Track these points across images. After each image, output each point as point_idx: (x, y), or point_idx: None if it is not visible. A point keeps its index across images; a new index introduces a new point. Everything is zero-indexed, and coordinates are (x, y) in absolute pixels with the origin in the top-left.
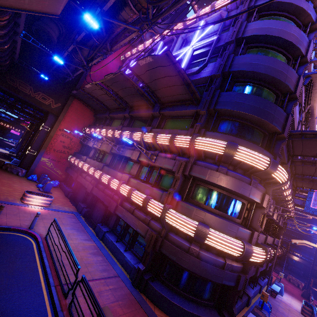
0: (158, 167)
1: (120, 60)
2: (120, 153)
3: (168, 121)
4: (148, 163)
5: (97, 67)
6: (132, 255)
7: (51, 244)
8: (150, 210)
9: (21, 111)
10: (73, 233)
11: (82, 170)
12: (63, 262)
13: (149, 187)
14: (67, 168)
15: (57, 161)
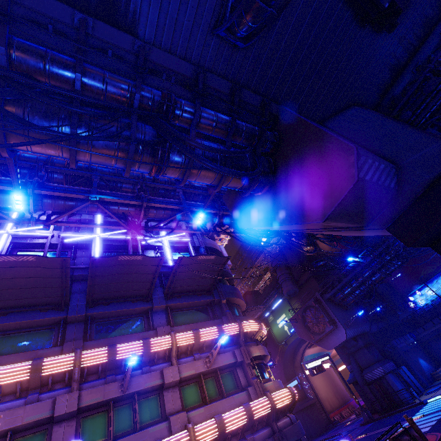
0: (214, 370)
1: None
2: (123, 393)
3: (175, 314)
4: (198, 373)
5: None
6: None
7: None
8: (256, 416)
9: None
10: None
11: None
12: None
13: (228, 398)
14: None
15: None
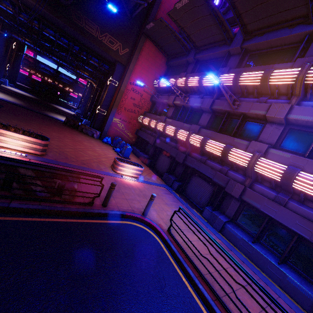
0: None
1: None
2: (233, 109)
3: None
4: None
5: None
6: (295, 274)
7: (181, 244)
8: None
9: (86, 63)
10: (185, 219)
11: (162, 133)
12: (245, 306)
13: None
14: (137, 131)
15: (128, 122)
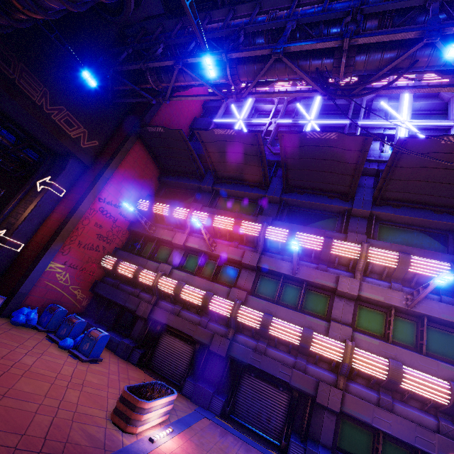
0: (418, 314)
1: (207, 91)
2: (292, 274)
3: (383, 227)
4: (389, 304)
5: (178, 92)
6: None
7: None
8: None
9: None
10: None
11: (169, 296)
12: None
13: (426, 357)
14: (95, 284)
15: (80, 269)
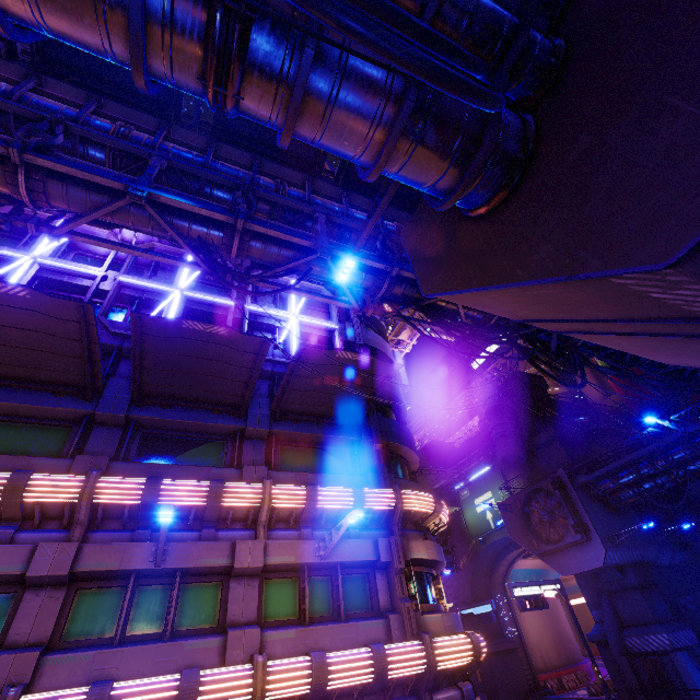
0: (331, 565)
1: None
2: (155, 565)
3: (284, 450)
4: (301, 564)
5: None
6: None
7: None
8: (394, 675)
9: None
10: None
11: None
12: None
13: (346, 624)
14: None
15: None
